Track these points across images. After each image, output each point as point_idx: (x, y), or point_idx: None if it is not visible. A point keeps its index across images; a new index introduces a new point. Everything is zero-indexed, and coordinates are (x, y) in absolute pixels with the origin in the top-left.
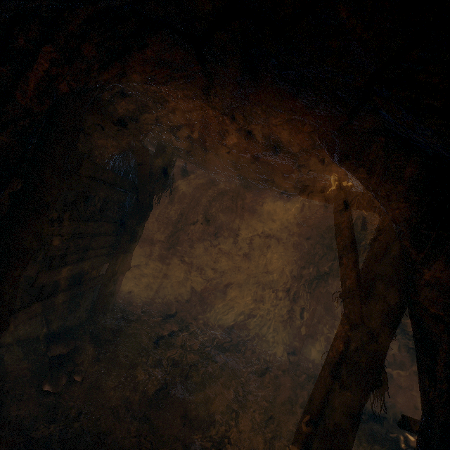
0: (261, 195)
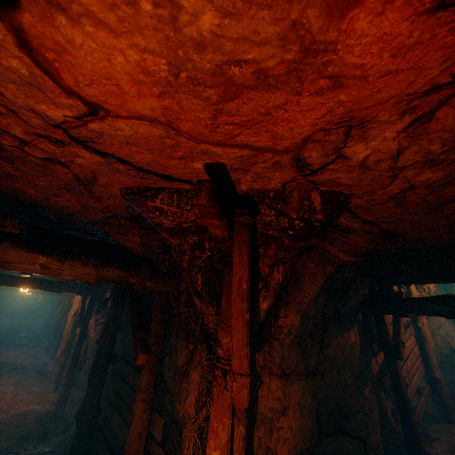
0: None
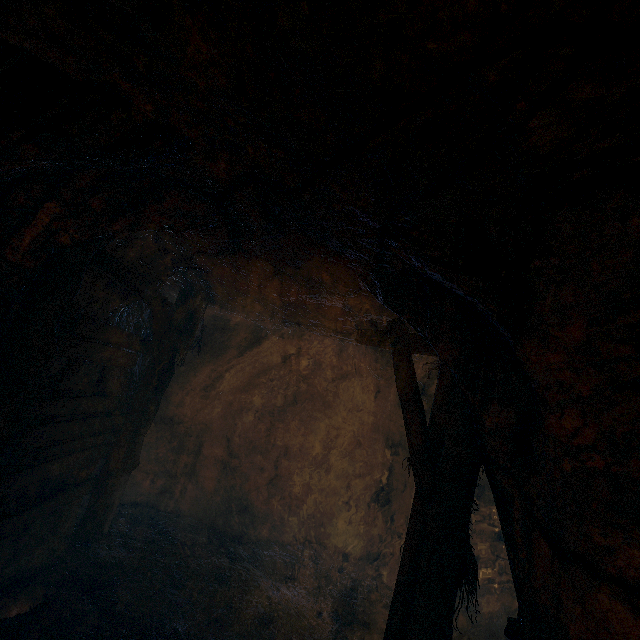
0: (321, 344)
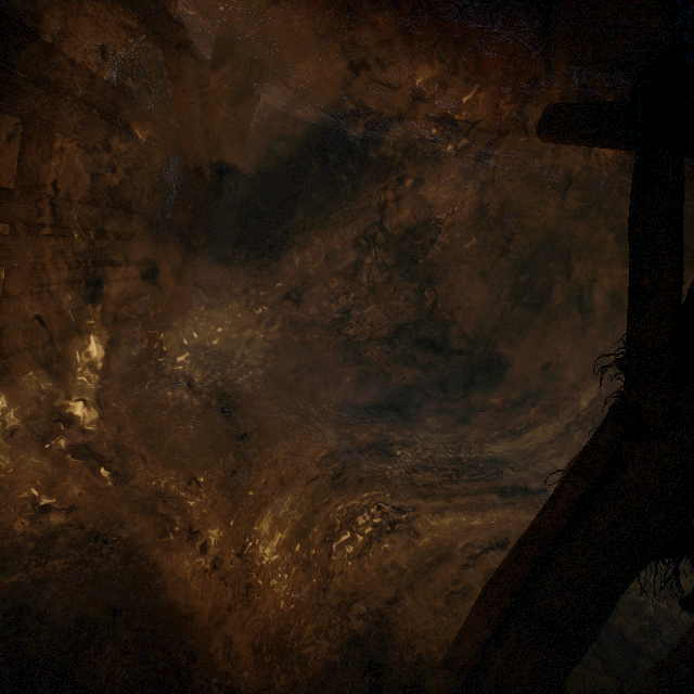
0: (436, 168)
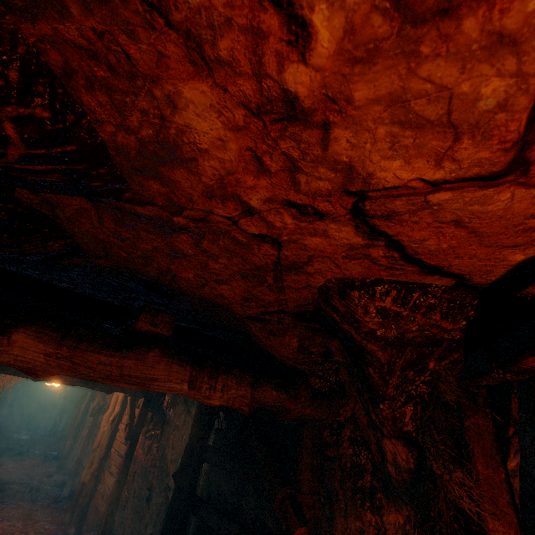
0: None
